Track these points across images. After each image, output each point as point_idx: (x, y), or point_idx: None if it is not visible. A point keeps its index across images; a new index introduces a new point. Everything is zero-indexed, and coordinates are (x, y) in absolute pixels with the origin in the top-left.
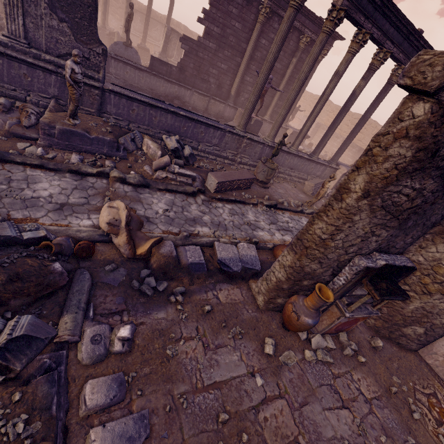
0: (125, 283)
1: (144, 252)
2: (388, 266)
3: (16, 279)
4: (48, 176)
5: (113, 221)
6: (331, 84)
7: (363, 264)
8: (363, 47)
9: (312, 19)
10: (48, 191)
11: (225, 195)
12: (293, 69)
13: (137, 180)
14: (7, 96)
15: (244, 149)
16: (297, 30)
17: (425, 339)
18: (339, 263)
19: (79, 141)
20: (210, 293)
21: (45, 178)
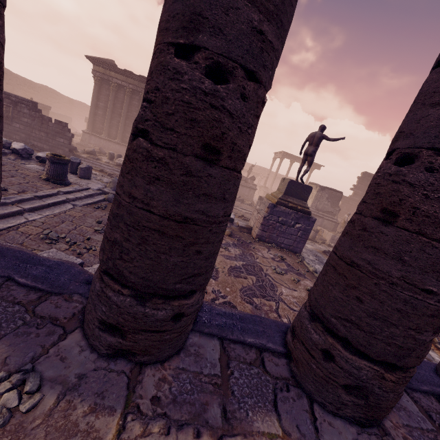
0: None
1: None
2: None
3: None
4: None
5: None
6: None
7: None
8: None
9: None
10: None
11: None
12: None
13: None
14: None
15: None
16: None
17: None
18: None
19: None
20: None
21: None
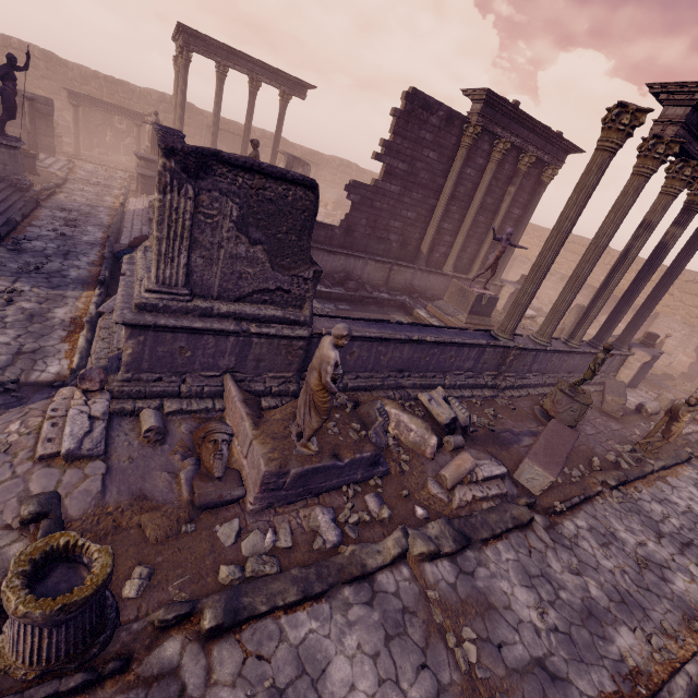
0: None
1: None
2: None
3: None
4: (325, 624)
5: None
6: (639, 243)
7: None
8: (688, 184)
9: (539, 131)
10: (361, 691)
11: (558, 495)
12: (510, 201)
13: (450, 539)
14: (147, 395)
15: (509, 364)
16: (515, 149)
17: None
18: None
19: (321, 477)
20: None
21: (326, 637)
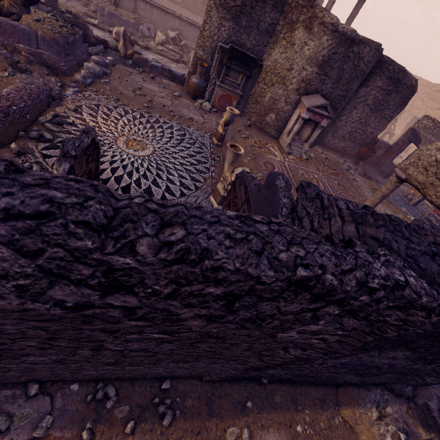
0: (118, 59)
1: (130, 53)
2: (234, 49)
3: (76, 23)
4: (98, 30)
5: (117, 32)
6: None
7: (218, 44)
8: None
9: None
10: (96, 34)
11: None
12: None
13: (143, 44)
14: None
15: None
16: None
17: (277, 124)
18: (212, 50)
19: (117, 21)
20: (158, 78)
21: (96, 30)
